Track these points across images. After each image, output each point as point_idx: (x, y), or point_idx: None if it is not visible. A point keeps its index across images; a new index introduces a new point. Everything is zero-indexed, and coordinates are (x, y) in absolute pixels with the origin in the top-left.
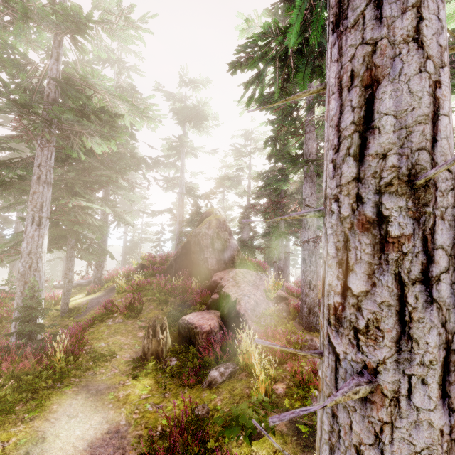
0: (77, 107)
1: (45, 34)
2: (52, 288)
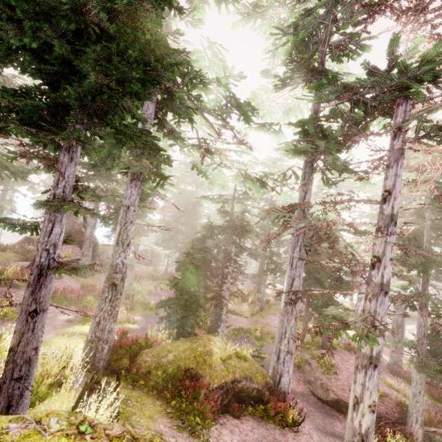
0: None
1: None
2: None
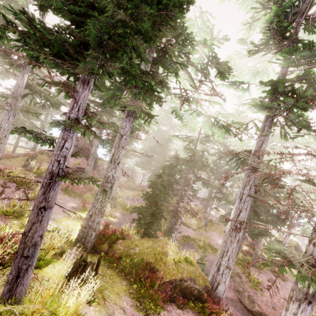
0: None
1: None
2: None
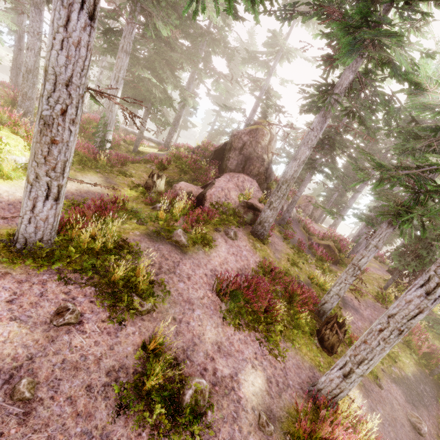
0: None
1: None
2: None
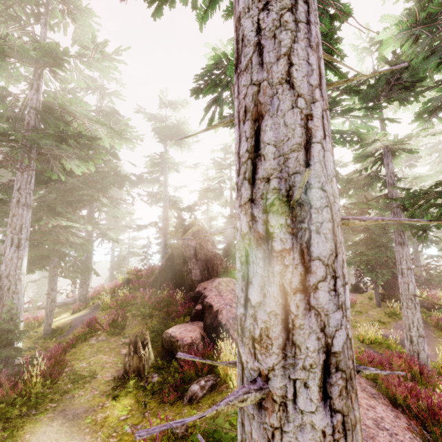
0: (55, 133)
1: (28, 67)
2: (36, 309)
